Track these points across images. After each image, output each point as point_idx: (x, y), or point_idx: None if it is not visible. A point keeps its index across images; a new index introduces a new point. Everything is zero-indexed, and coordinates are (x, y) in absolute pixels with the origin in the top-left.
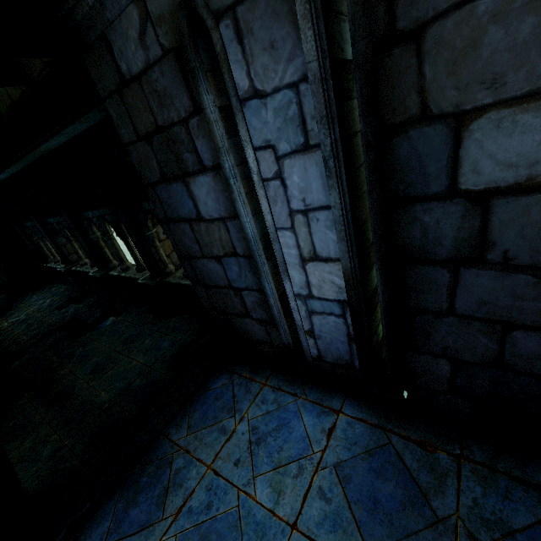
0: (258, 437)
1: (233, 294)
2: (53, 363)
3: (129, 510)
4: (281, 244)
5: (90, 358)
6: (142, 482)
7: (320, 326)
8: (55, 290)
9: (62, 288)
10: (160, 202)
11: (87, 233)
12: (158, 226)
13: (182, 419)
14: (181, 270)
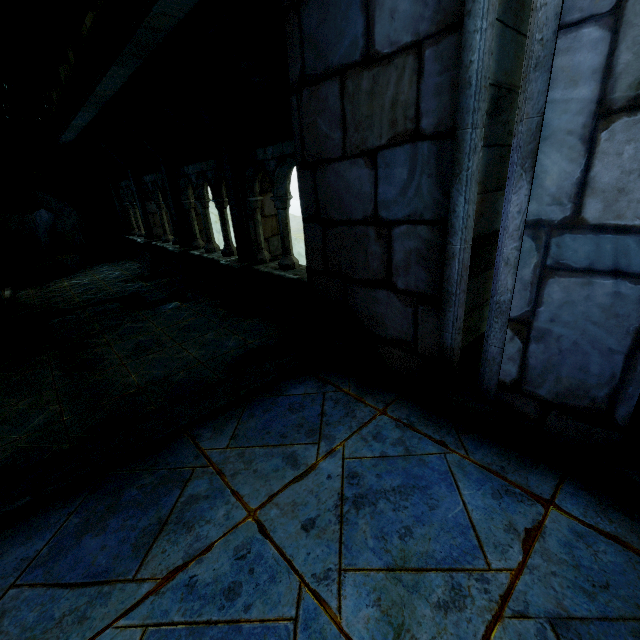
0: (359, 493)
1: (374, 236)
2: (93, 330)
3: (84, 537)
4: (550, 78)
5: (136, 336)
6: (127, 495)
7: (560, 307)
8: (128, 266)
9: (136, 266)
10: (300, 43)
11: (180, 197)
12: (266, 195)
13: (226, 422)
14: (277, 262)
